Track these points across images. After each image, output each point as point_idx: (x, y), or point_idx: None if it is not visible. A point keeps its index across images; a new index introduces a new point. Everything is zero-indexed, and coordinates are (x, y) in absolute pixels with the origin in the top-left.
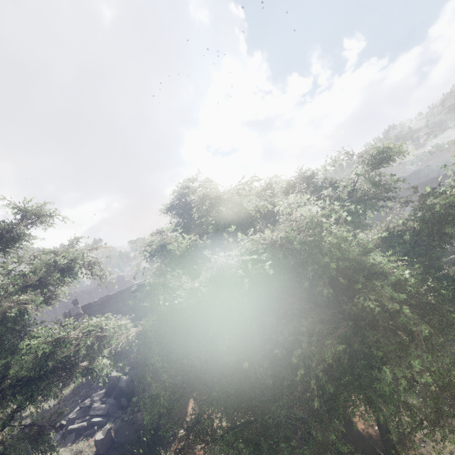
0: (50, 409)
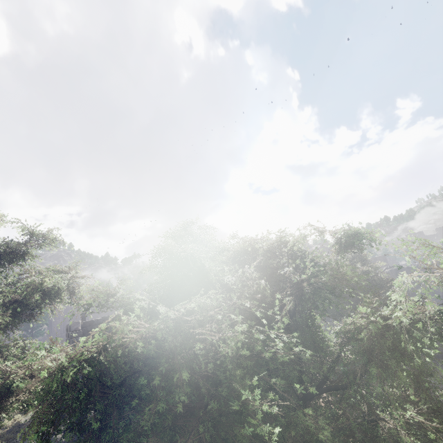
0: (23, 424)
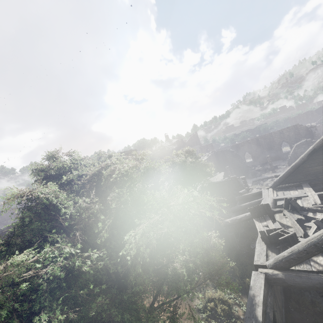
0: None
